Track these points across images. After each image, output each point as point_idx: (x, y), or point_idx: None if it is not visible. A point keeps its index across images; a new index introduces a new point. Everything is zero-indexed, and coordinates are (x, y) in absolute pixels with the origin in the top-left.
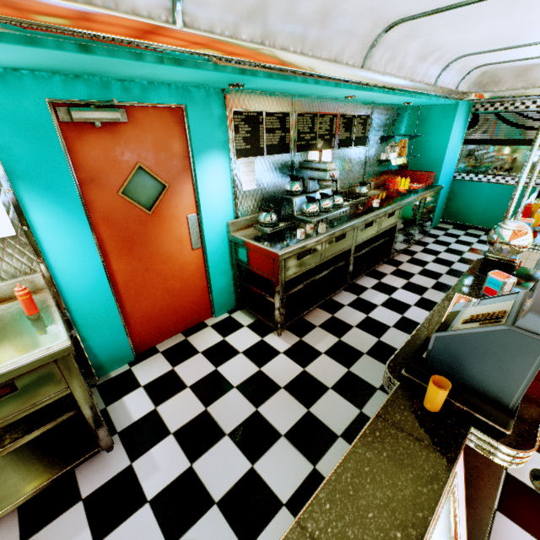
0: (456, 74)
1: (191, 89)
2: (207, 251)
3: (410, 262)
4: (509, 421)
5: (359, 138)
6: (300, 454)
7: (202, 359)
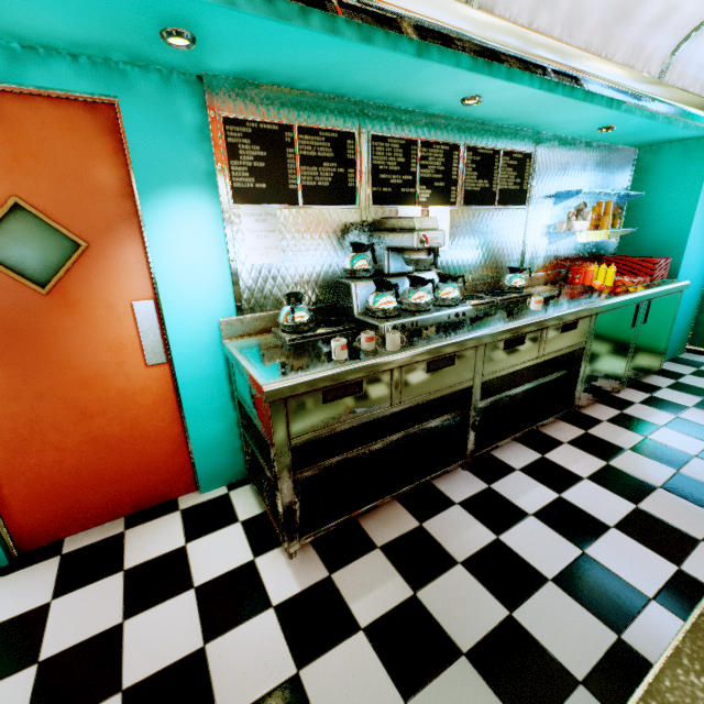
0: None
1: (129, 70)
2: (176, 369)
3: (616, 423)
4: None
5: (509, 192)
6: None
7: (115, 590)
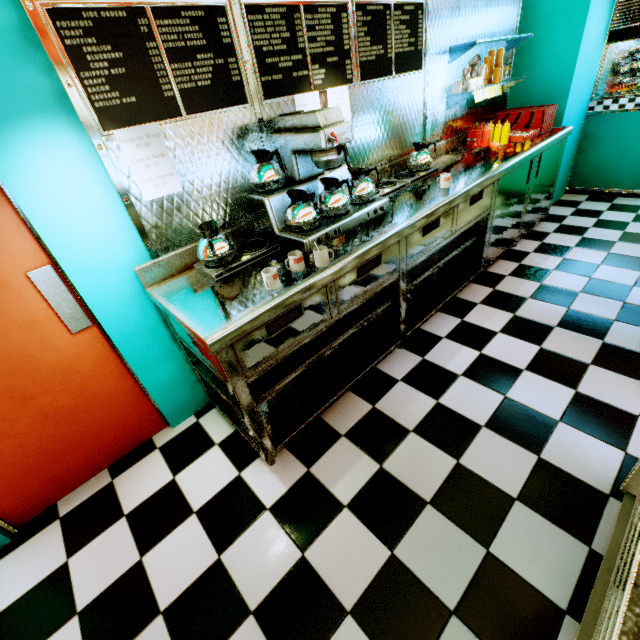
0: None
1: None
2: (105, 330)
3: (517, 275)
4: None
5: (404, 56)
6: None
7: (123, 534)
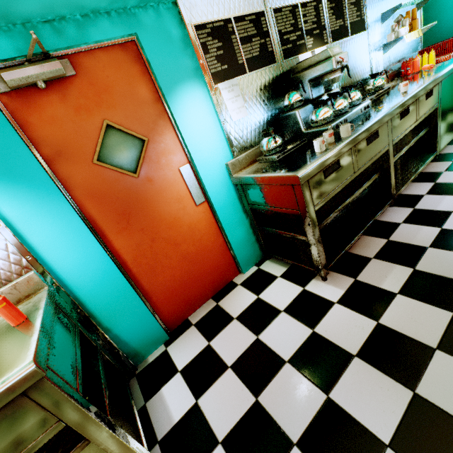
0: None
1: (137, 12)
2: (212, 203)
3: None
4: None
5: (354, 24)
6: None
7: (239, 327)
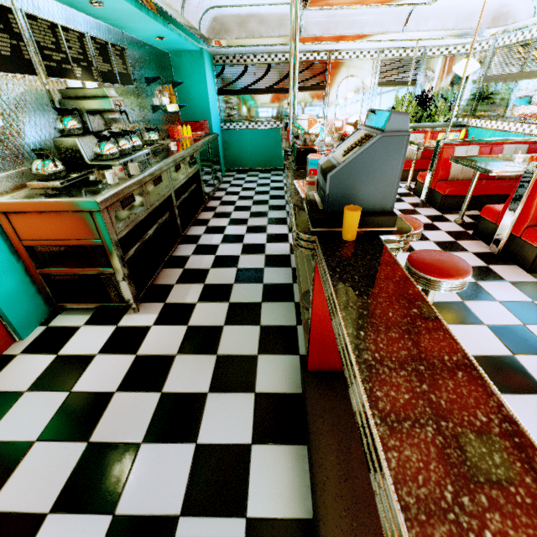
0: (195, 11)
1: None
2: None
3: (222, 205)
4: (395, 219)
5: (123, 75)
6: (236, 393)
7: (37, 396)
